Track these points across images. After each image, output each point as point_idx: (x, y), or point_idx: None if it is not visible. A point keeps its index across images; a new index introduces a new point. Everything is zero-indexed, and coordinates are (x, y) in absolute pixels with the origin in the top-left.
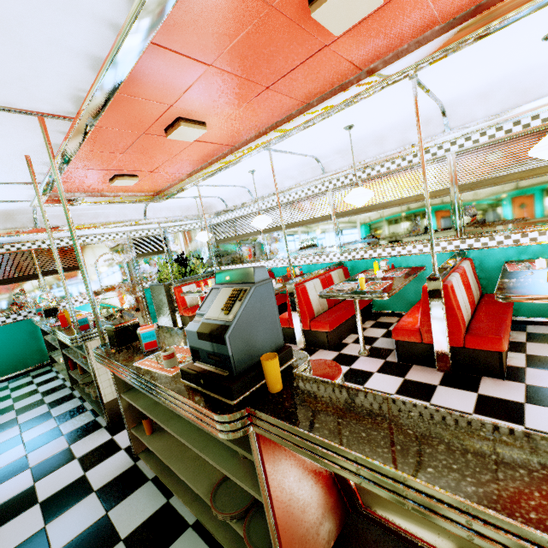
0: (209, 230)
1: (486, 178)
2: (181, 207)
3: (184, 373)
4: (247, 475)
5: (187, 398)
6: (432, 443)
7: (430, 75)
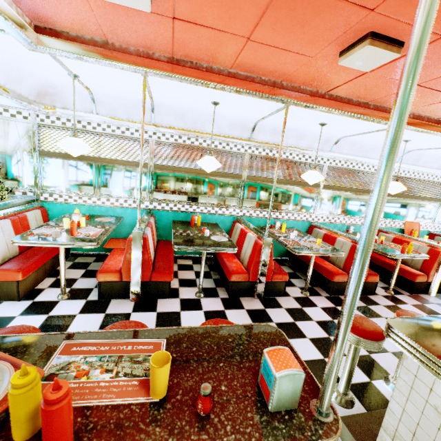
0: (22, 128)
1: (335, 185)
2: (11, 71)
3: None
4: None
5: None
6: None
7: None
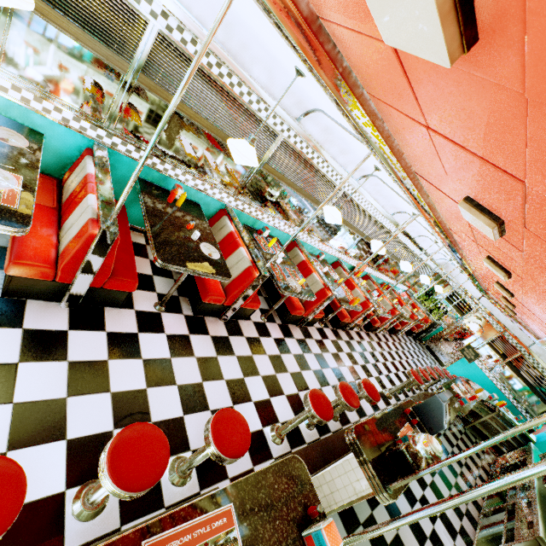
0: None
1: None
2: None
3: None
4: None
5: None
6: None
7: None
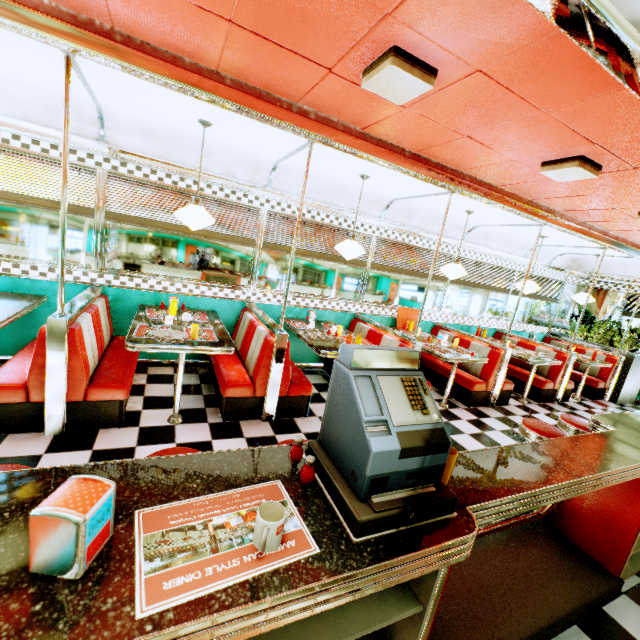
0: None
1: (284, 245)
2: None
3: (372, 524)
4: (383, 608)
5: (419, 548)
6: (530, 465)
7: (315, 148)
